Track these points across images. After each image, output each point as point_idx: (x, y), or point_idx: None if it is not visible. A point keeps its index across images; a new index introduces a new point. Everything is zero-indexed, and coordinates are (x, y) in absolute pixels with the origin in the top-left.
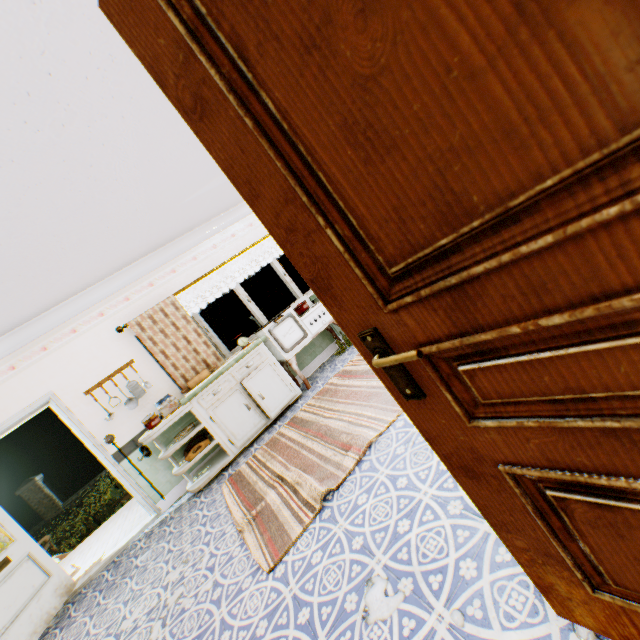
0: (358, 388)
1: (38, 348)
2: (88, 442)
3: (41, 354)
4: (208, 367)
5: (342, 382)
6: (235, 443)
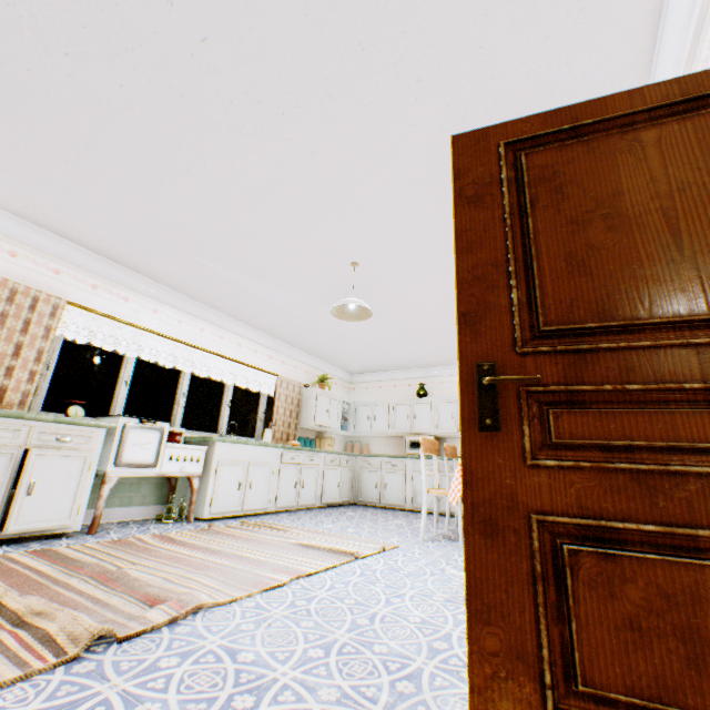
0: (188, 555)
1: None
2: None
3: None
4: None
5: (161, 543)
6: None
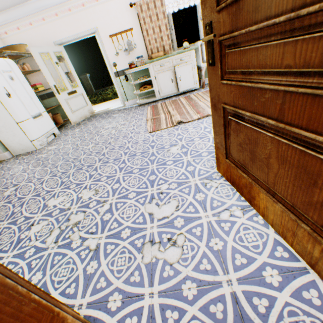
0: None
1: None
2: (106, 62)
3: (95, 3)
4: (164, 51)
5: None
6: (160, 94)
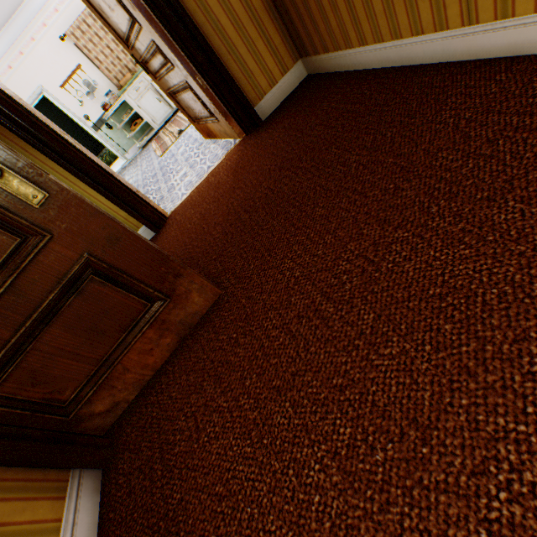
0: None
1: (18, 53)
2: (76, 119)
3: (22, 58)
4: (130, 72)
5: None
6: (156, 123)
